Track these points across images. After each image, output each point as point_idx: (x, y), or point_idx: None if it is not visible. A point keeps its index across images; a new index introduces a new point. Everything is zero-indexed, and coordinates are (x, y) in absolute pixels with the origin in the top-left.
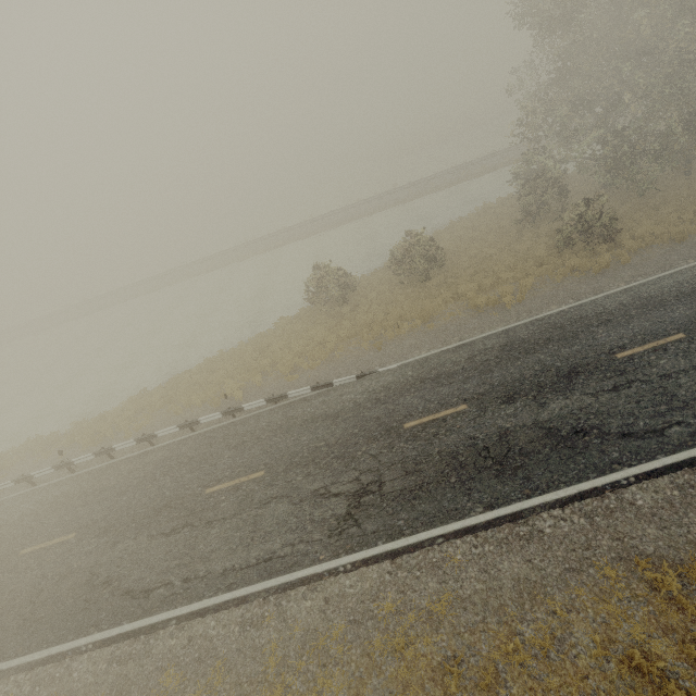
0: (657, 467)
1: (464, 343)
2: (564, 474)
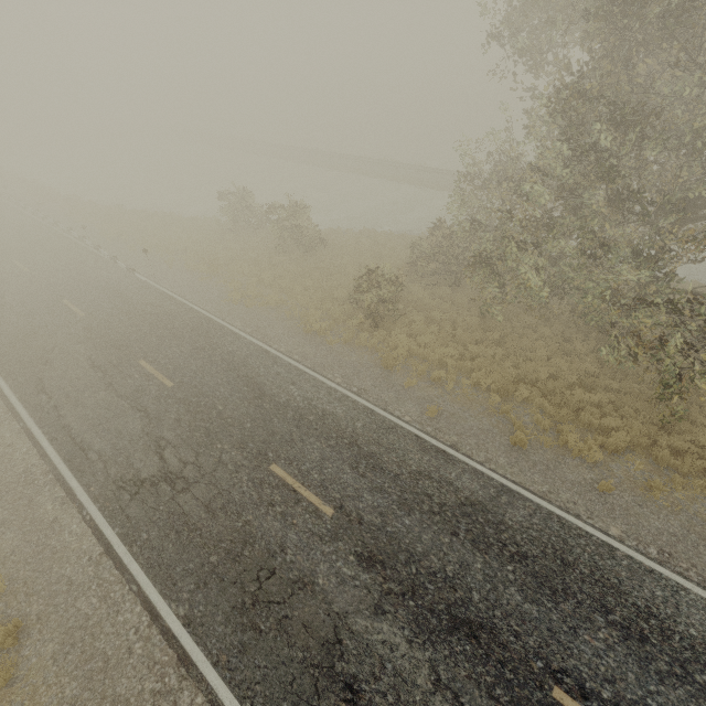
0: (8, 396)
1: (174, 297)
2: (7, 365)
